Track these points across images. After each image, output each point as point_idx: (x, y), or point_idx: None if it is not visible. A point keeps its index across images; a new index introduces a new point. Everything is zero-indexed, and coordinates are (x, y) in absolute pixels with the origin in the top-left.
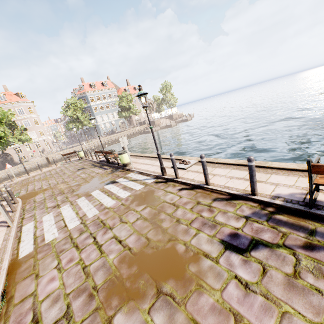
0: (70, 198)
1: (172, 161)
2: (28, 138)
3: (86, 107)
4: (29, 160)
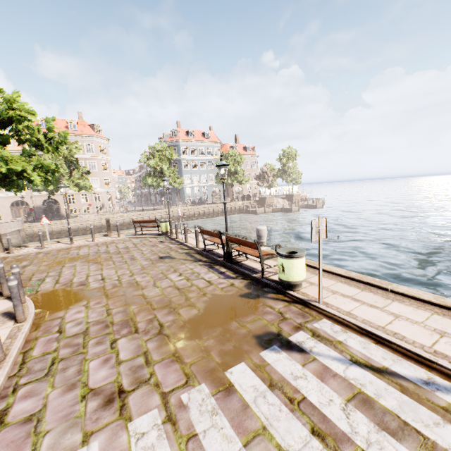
0: (158, 366)
1: None
2: (87, 185)
3: (174, 160)
4: (79, 215)
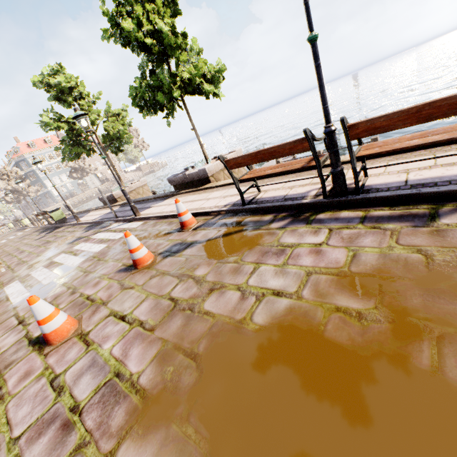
0: None
1: (30, 219)
2: None
3: (29, 172)
4: None
